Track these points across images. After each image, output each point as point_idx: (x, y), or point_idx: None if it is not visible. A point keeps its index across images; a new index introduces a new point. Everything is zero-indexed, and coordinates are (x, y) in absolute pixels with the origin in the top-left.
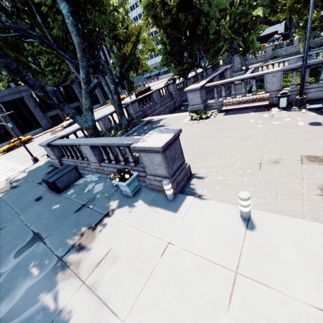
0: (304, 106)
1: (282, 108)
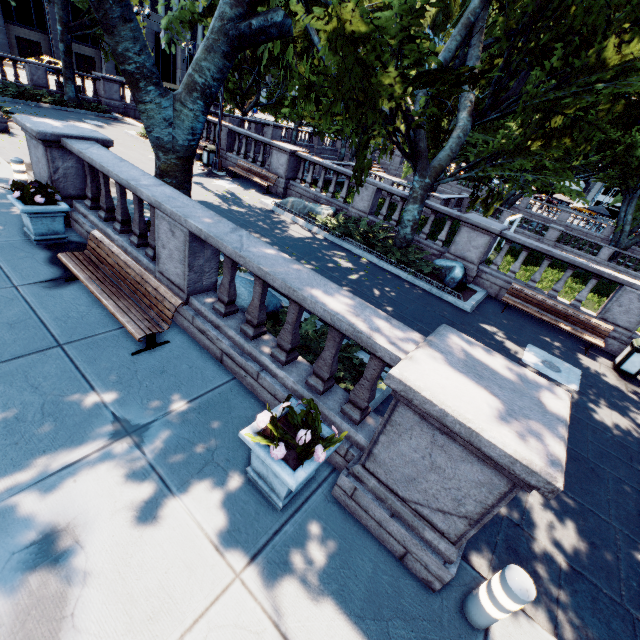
0: (217, 170)
1: (205, 164)
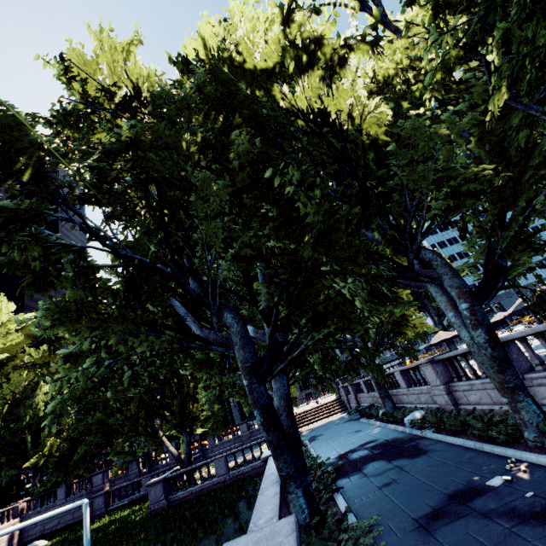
0: None
1: None
